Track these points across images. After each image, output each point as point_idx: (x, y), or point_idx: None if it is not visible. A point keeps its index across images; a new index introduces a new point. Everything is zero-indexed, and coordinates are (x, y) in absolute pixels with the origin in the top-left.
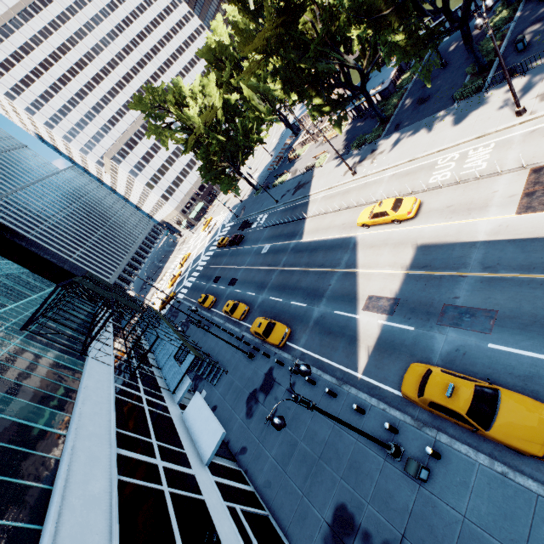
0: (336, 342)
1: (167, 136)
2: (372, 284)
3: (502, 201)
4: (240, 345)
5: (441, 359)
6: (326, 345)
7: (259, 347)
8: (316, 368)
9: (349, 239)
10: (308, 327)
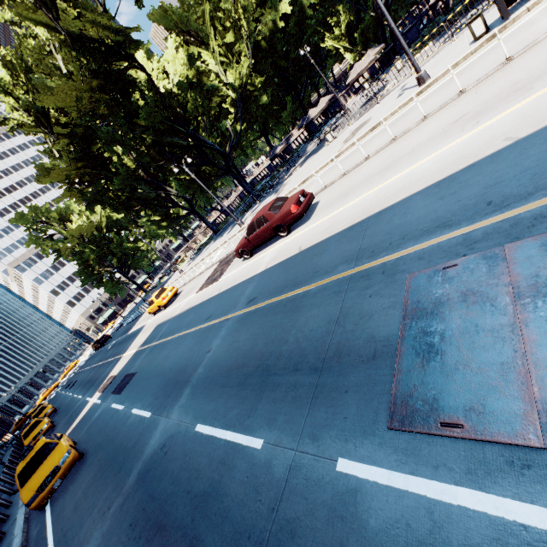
0: (62, 431)
1: (48, 245)
2: (119, 365)
3: (200, 284)
4: None
5: (87, 428)
6: None
7: None
8: None
9: (143, 327)
10: (64, 420)
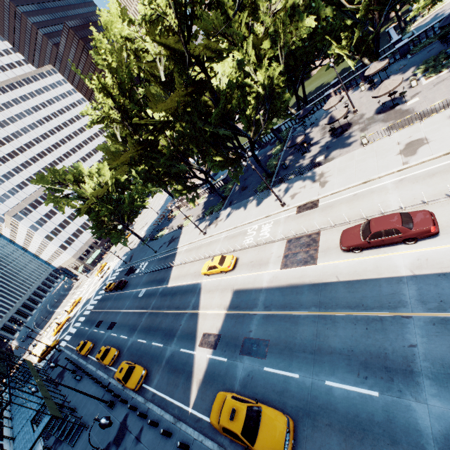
0: (178, 379)
1: (64, 203)
2: (207, 323)
3: (275, 259)
4: (105, 393)
5: (240, 385)
6: (171, 383)
7: (121, 393)
8: (161, 408)
9: (197, 285)
10: (161, 367)
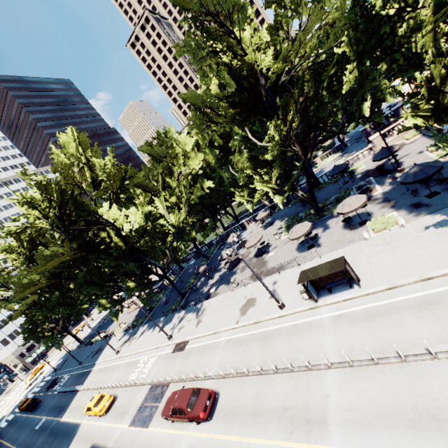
0: None
1: (1, 306)
2: None
3: (133, 410)
4: None
5: None
6: None
7: None
8: None
9: (77, 426)
10: None
